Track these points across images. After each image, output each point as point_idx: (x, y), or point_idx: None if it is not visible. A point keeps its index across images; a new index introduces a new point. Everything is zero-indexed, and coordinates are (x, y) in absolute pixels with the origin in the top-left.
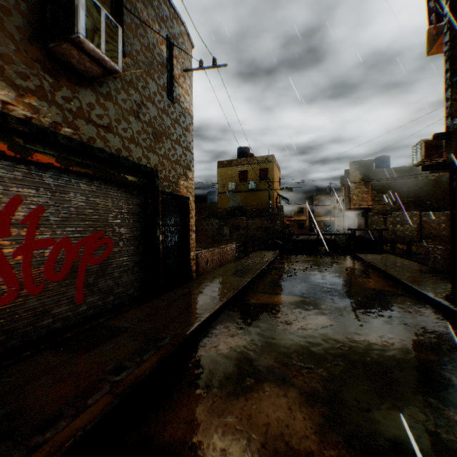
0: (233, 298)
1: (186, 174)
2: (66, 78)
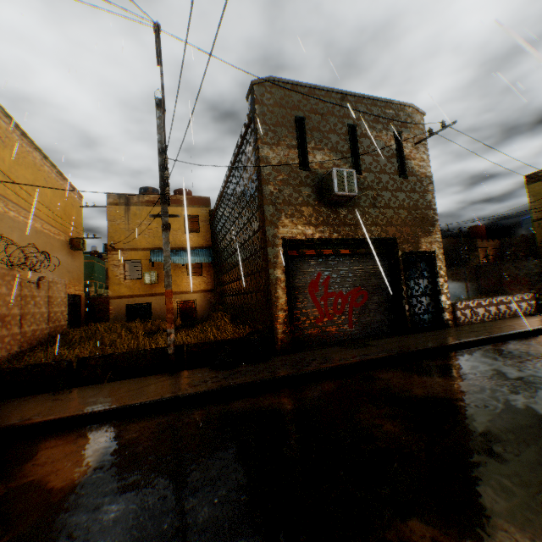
0: (479, 342)
1: (427, 231)
2: (332, 209)
